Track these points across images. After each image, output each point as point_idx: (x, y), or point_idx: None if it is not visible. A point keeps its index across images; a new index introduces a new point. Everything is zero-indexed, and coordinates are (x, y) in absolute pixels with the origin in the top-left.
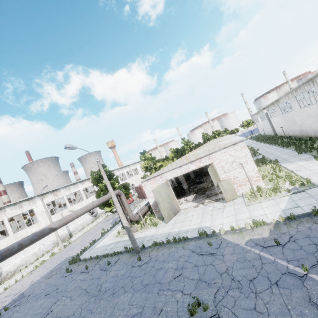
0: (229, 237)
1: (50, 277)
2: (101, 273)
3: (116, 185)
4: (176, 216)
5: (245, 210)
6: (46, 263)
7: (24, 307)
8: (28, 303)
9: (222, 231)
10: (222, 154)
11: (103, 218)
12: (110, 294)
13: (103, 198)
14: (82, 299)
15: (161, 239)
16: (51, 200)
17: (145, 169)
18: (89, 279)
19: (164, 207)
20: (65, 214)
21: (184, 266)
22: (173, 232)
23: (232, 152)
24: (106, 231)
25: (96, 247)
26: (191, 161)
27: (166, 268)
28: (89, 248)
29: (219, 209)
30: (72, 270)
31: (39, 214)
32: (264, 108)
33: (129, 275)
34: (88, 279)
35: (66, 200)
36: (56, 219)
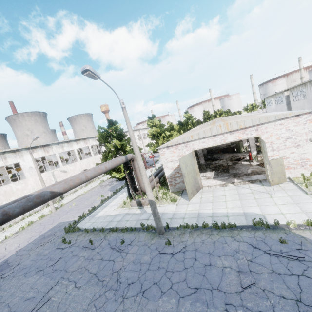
0: (310, 235)
1: (42, 245)
2: (114, 254)
3: (127, 147)
4: (199, 194)
5: (309, 200)
6: (35, 225)
7: (9, 283)
8: (14, 277)
9: (293, 225)
10: (277, 126)
11: (97, 183)
12: (137, 292)
13: (116, 161)
14: (93, 291)
15: (189, 220)
16: (41, 156)
17: (151, 136)
18: (97, 259)
19: (189, 181)
20: (56, 174)
21: (251, 268)
22: (205, 214)
23: (291, 125)
24: (106, 199)
25: (97, 215)
26: (231, 130)
27: (219, 266)
28: (88, 215)
29: (263, 193)
30: (71, 241)
31: (26, 170)
32: (286, 89)
33: (159, 265)
34: (95, 259)
35: (58, 159)
36: (46, 178)
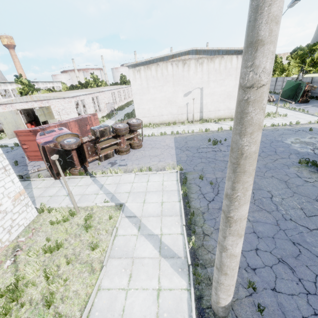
0: None
1: None
2: None
3: None
4: None
5: None
6: None
7: None
8: None
9: None
10: (57, 102)
11: None
12: None
13: None
14: None
15: None
16: None
17: (20, 93)
18: None
19: (9, 128)
20: None
21: None
22: (6, 143)
23: (62, 103)
24: None
25: None
26: (35, 100)
27: None
28: None
29: None
30: None
31: None
32: None
33: None
34: None
35: None
36: None
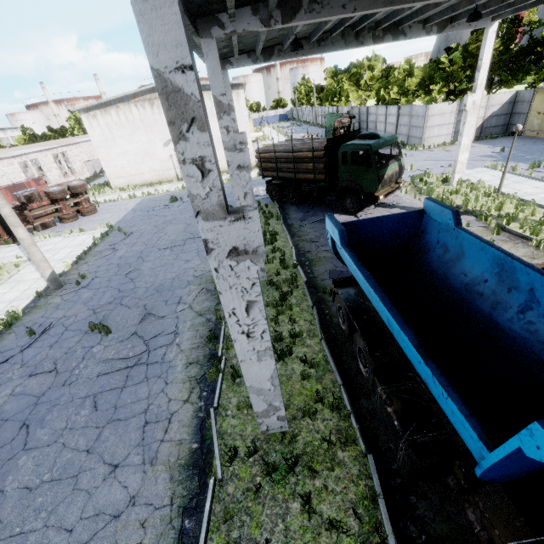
0: None
1: None
2: None
3: None
4: None
5: None
6: None
7: None
8: None
9: None
10: None
11: None
12: None
13: None
14: None
15: None
16: None
17: None
18: None
19: None
20: None
21: None
22: None
23: (0, 166)
24: None
25: None
26: None
27: None
28: None
29: None
30: None
31: None
32: None
33: None
34: None
35: None
36: None
